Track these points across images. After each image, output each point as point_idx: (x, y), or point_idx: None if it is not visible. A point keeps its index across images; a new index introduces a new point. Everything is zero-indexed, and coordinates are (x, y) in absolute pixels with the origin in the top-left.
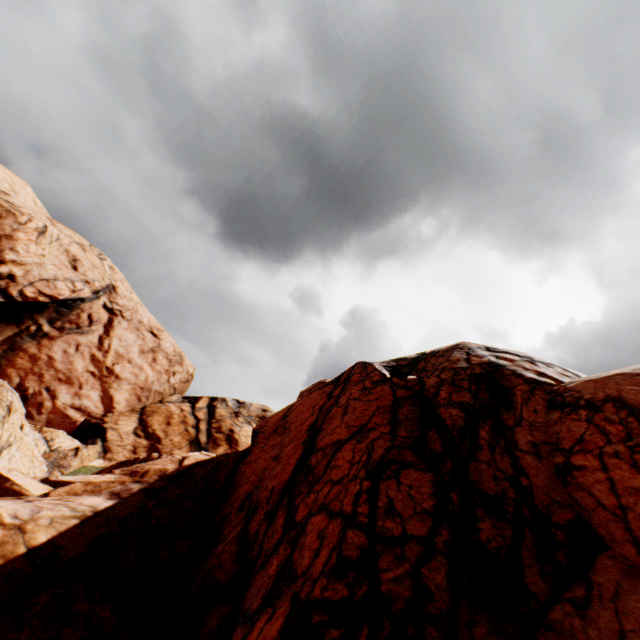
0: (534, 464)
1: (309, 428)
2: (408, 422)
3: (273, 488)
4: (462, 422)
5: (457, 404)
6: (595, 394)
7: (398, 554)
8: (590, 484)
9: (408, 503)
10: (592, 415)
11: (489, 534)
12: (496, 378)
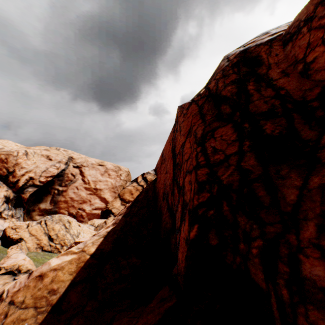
0: (286, 81)
1: (171, 151)
2: (209, 112)
3: (169, 183)
4: (236, 90)
5: (229, 83)
6: (308, 11)
7: (226, 166)
8: (323, 64)
9: (223, 143)
10: (310, 25)
11: (272, 129)
12: (247, 57)
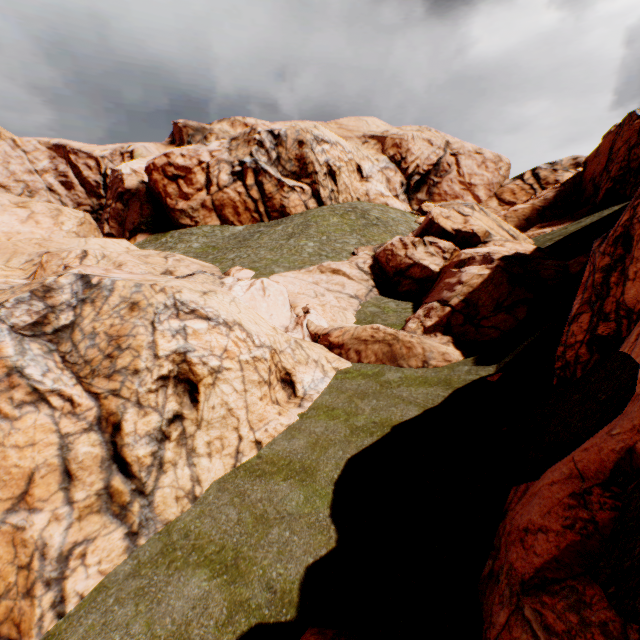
0: None
1: (608, 150)
2: None
3: (599, 171)
4: None
5: None
6: None
7: (635, 162)
8: None
9: (639, 152)
10: None
11: None
12: None
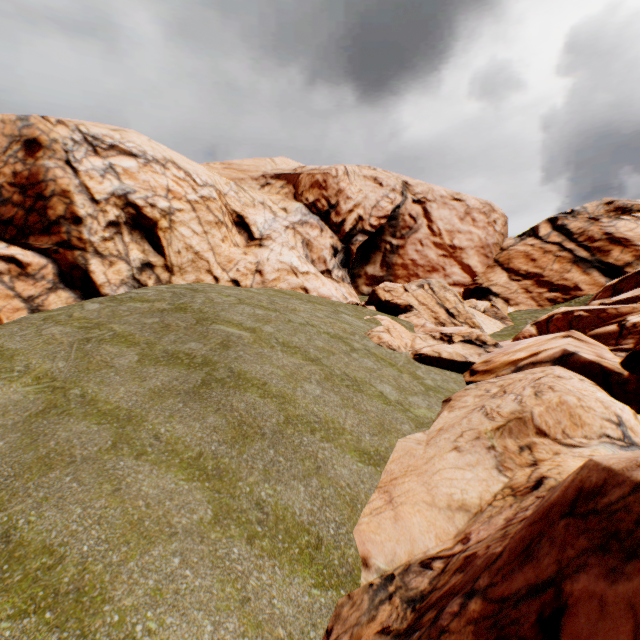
0: None
1: None
2: None
3: None
4: None
5: None
6: None
7: None
8: None
9: None
10: None
11: None
12: None
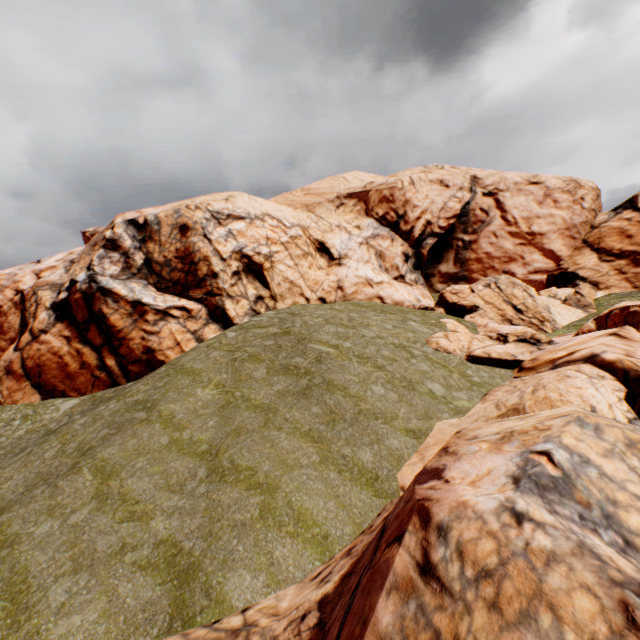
0: None
1: None
2: None
3: None
4: None
5: None
6: None
7: None
8: None
9: None
10: None
11: None
12: None
